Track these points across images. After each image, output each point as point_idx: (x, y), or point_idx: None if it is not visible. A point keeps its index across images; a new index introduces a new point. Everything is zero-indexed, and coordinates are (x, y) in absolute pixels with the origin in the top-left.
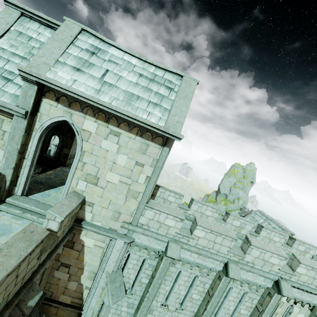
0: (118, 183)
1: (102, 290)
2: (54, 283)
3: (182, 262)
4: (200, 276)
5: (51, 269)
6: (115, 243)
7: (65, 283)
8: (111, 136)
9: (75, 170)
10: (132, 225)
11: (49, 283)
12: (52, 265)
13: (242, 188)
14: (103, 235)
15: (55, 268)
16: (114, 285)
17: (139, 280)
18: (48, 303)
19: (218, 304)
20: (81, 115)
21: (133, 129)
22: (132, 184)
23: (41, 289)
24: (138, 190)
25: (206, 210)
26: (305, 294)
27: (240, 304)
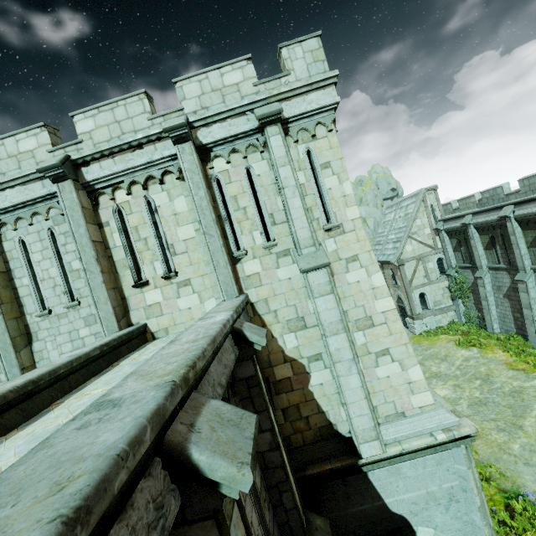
0: None
1: None
2: None
3: None
4: None
5: None
6: None
7: None
8: None
9: None
10: None
11: None
12: None
13: (360, 202)
14: None
15: None
16: None
17: None
18: None
19: None
20: None
21: None
22: None
23: None
24: None
25: None
26: (131, 157)
27: (62, 255)
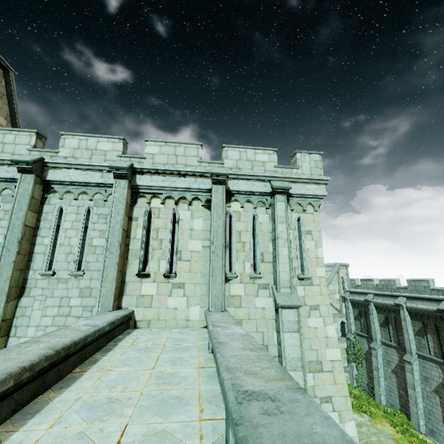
0: None
1: None
2: None
3: None
4: (3, 203)
5: None
6: None
7: None
8: None
9: None
10: None
11: None
12: None
13: None
14: None
15: None
16: None
17: None
18: None
19: (22, 220)
20: None
21: None
22: None
23: None
24: None
25: None
26: (176, 180)
27: (88, 230)
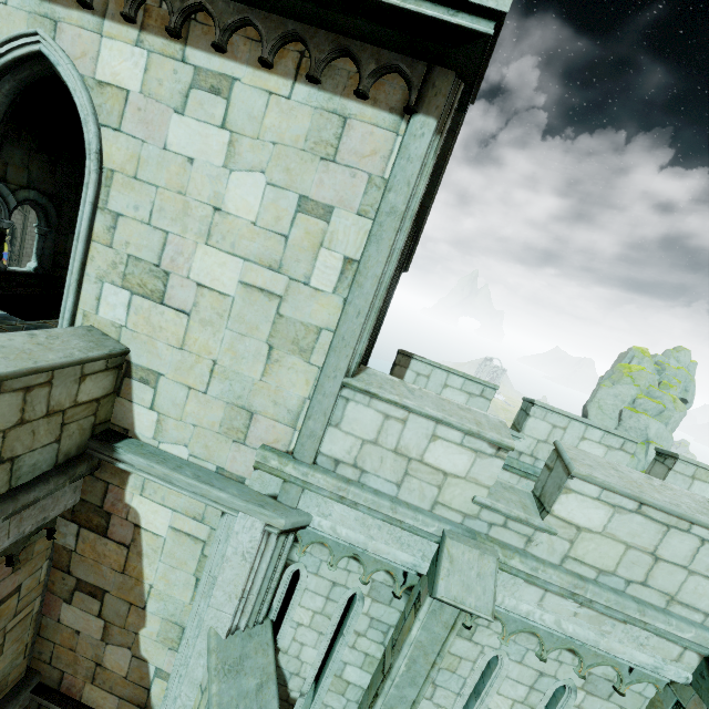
0: (235, 293)
1: (199, 692)
2: (64, 642)
3: (503, 625)
4: (583, 692)
5: (52, 598)
6: (233, 528)
7: (94, 648)
8: (199, 97)
9: (87, 249)
10: (294, 460)
11: (51, 642)
12: (40, 585)
13: (659, 413)
14: (191, 493)
15: (61, 595)
16: (235, 683)
17: (336, 670)
18: (50, 707)
19: None
20: (89, 22)
21: (283, 51)
22: (289, 294)
23: (2, 662)
24: (315, 320)
25: (583, 441)
26: None
27: None
